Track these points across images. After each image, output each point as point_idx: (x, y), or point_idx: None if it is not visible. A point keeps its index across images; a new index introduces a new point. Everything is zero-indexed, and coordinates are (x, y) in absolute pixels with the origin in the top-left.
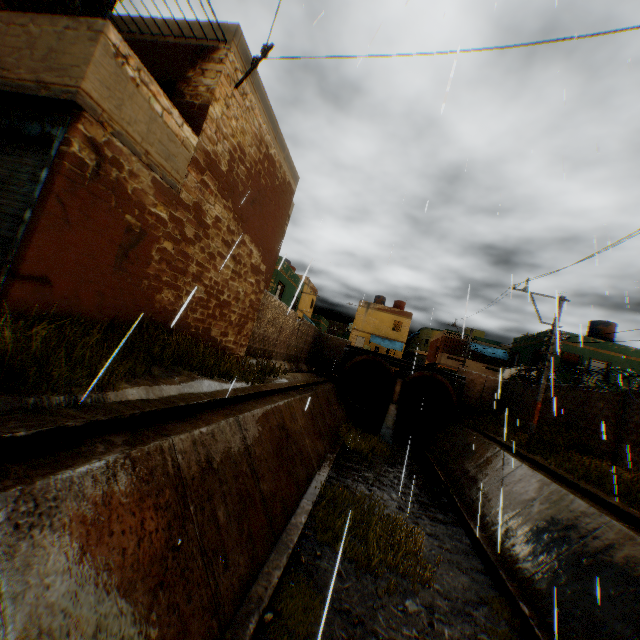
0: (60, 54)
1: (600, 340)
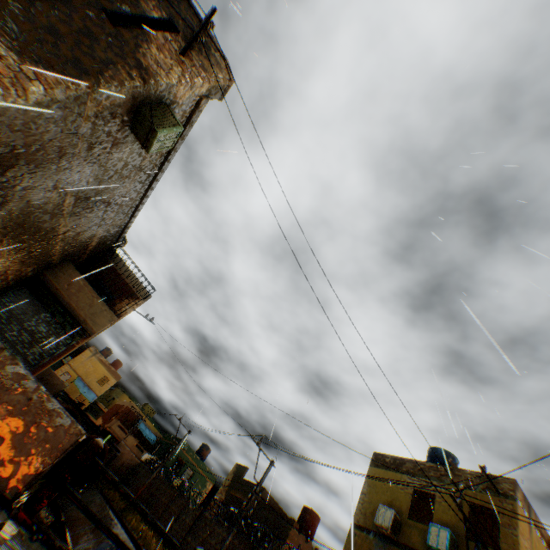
0: (98, 316)
1: (199, 457)
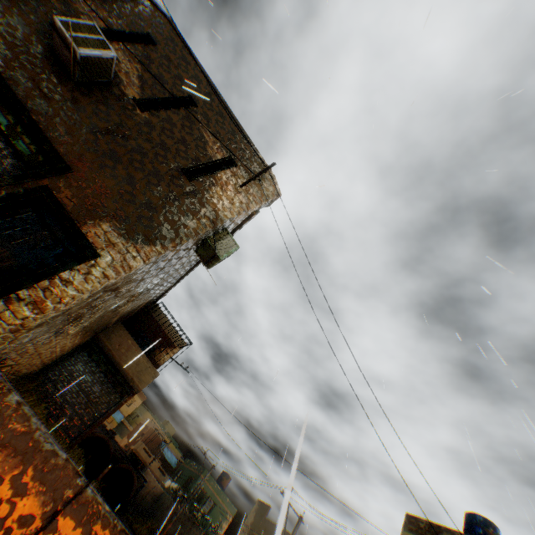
0: (143, 374)
1: (220, 486)
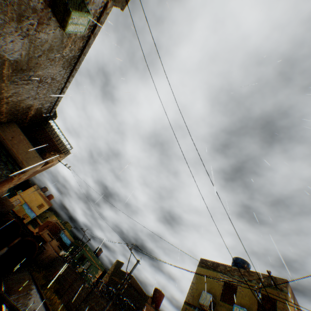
0: (32, 160)
1: (95, 255)
